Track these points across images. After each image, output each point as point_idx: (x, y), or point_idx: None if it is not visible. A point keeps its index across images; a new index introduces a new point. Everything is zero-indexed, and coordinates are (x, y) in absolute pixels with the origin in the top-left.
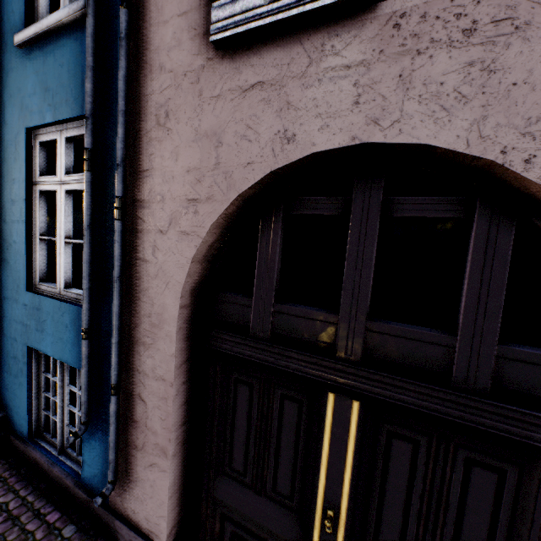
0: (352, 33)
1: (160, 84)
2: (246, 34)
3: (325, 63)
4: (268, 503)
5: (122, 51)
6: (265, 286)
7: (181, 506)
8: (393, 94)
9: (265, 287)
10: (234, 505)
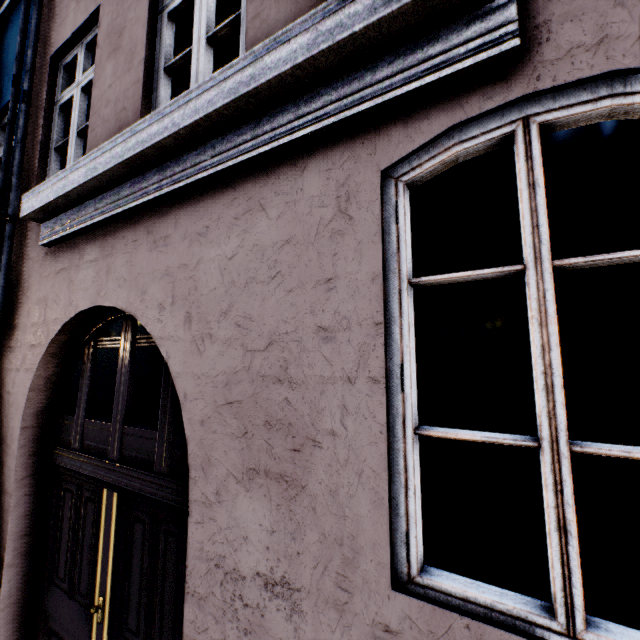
0: (94, 242)
1: (27, 267)
2: (55, 241)
3: (85, 258)
4: (75, 606)
5: (5, 248)
6: (82, 405)
7: (20, 624)
8: (105, 277)
9: (81, 407)
10: (56, 614)
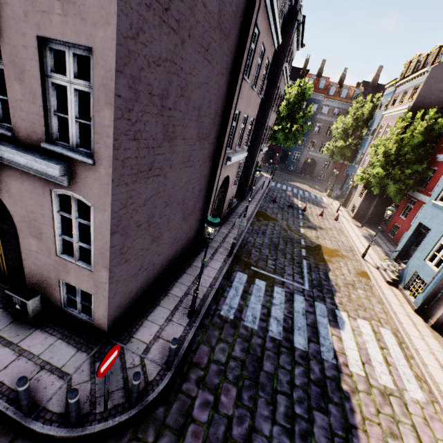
0: None
1: None
2: None
3: None
4: None
5: None
6: None
7: None
8: None
9: None
10: None
